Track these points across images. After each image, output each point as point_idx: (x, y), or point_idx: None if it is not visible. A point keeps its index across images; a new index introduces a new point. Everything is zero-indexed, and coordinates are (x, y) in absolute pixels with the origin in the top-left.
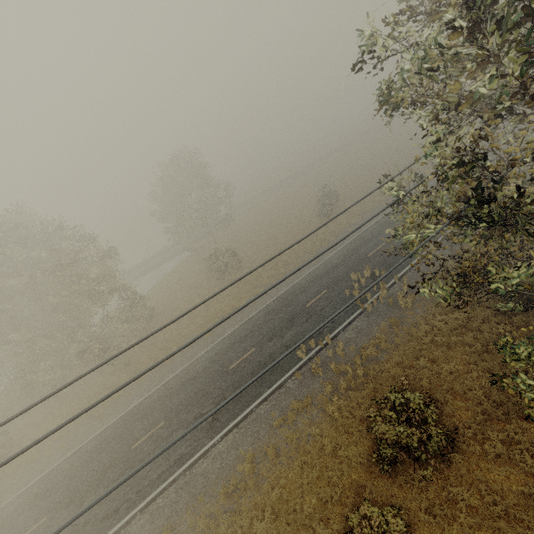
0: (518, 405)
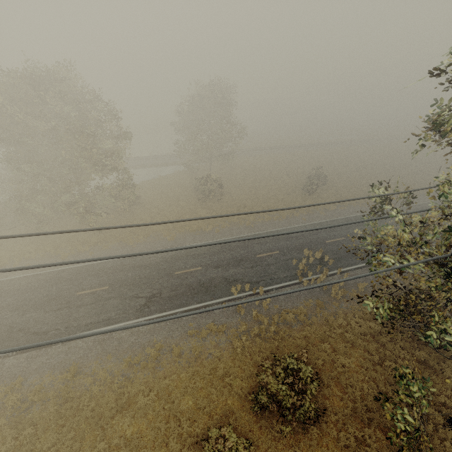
0: (384, 418)
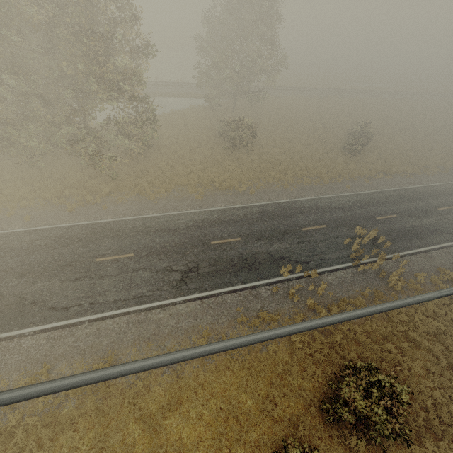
0: None
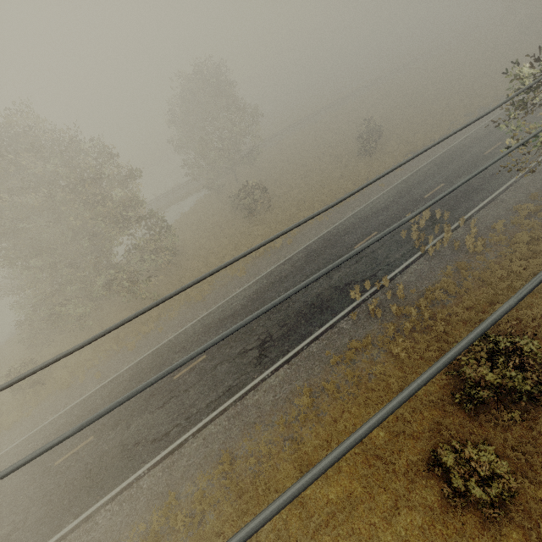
0: None
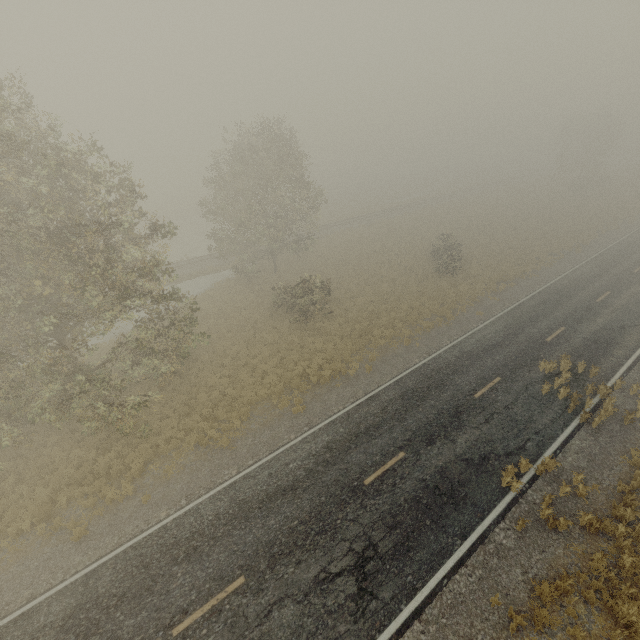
0: None
